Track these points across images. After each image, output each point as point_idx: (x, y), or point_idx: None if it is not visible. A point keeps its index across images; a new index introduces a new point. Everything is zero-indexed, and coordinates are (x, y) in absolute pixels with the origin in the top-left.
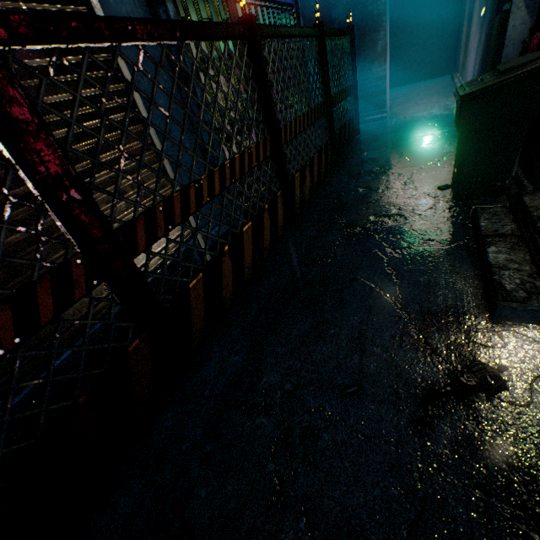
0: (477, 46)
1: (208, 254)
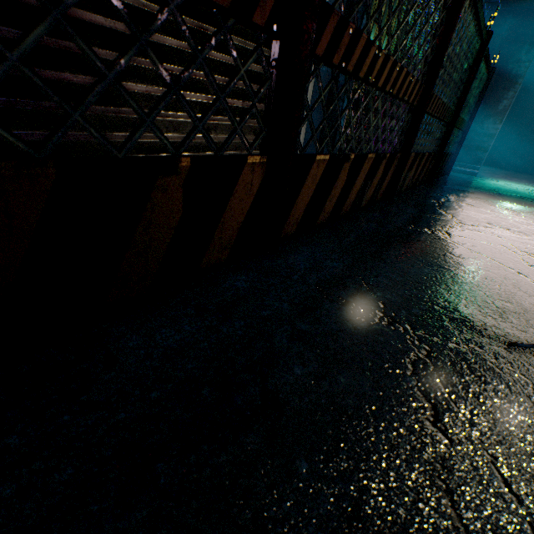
0: None
1: None
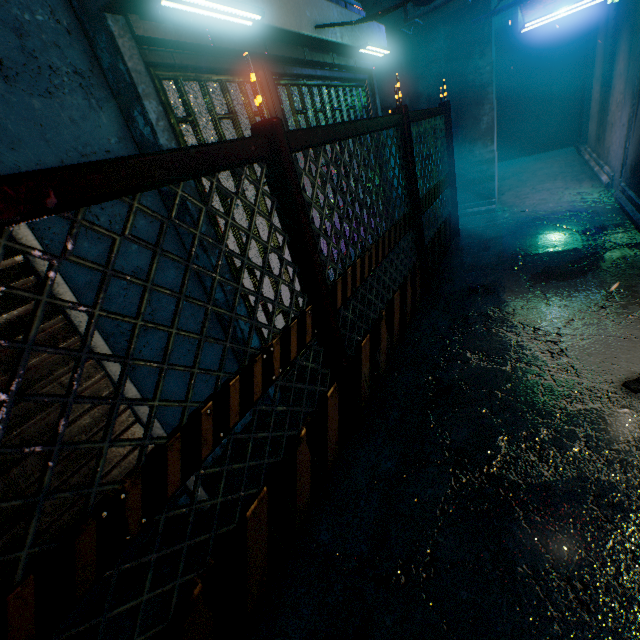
0: (628, 121)
1: (204, 494)
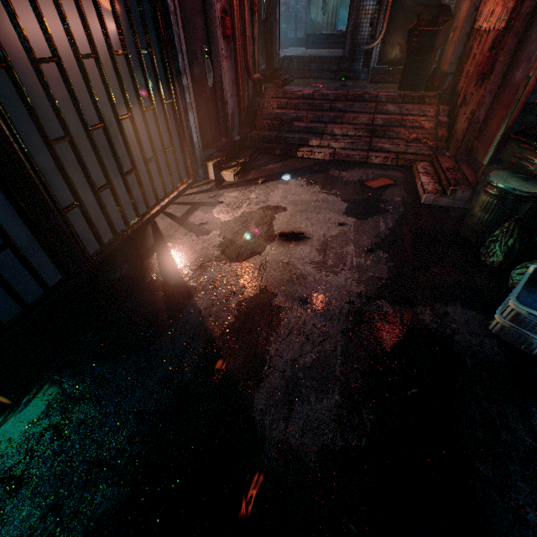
0: None
1: None
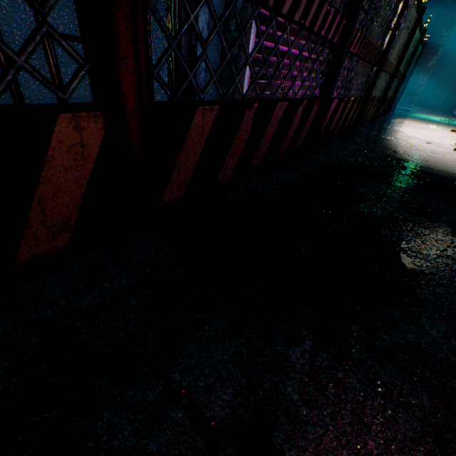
0: None
1: None
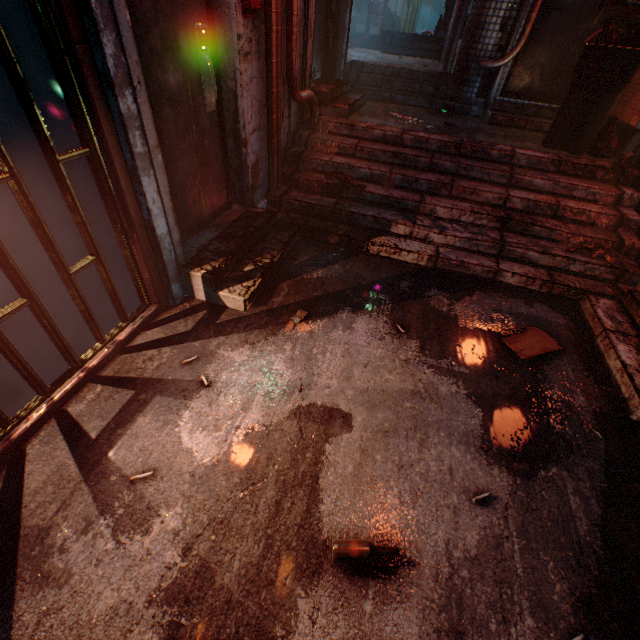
0: None
1: None
